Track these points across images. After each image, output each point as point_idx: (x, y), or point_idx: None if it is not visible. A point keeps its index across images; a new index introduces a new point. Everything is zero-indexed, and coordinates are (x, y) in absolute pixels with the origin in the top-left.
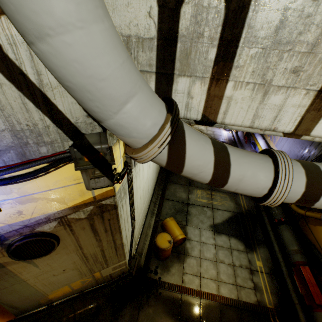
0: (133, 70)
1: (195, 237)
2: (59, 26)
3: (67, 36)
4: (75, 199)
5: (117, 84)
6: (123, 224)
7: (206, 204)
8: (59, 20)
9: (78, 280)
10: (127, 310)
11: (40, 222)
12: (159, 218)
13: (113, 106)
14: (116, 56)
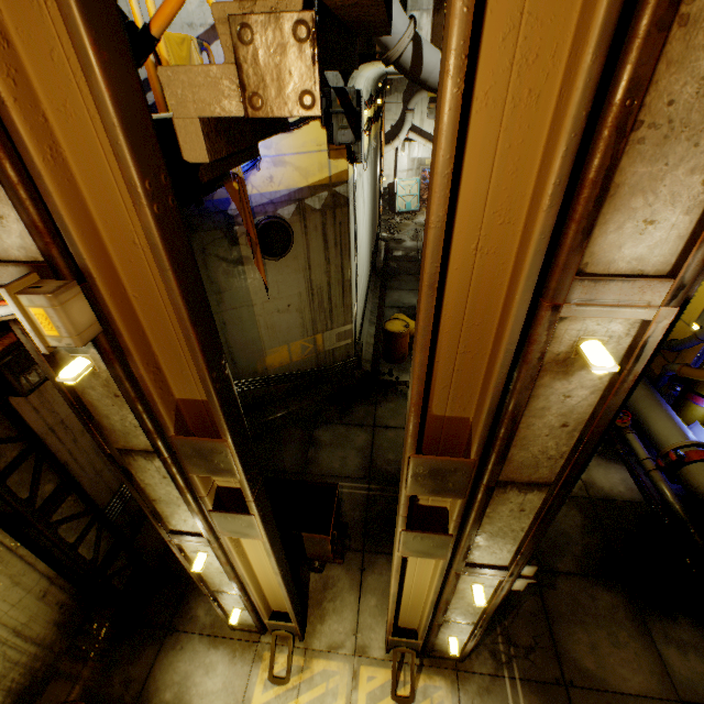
0: None
1: None
2: None
3: None
4: (314, 176)
5: None
6: (351, 245)
7: None
8: None
9: (299, 341)
10: (360, 407)
11: (283, 201)
12: (381, 326)
13: None
14: None
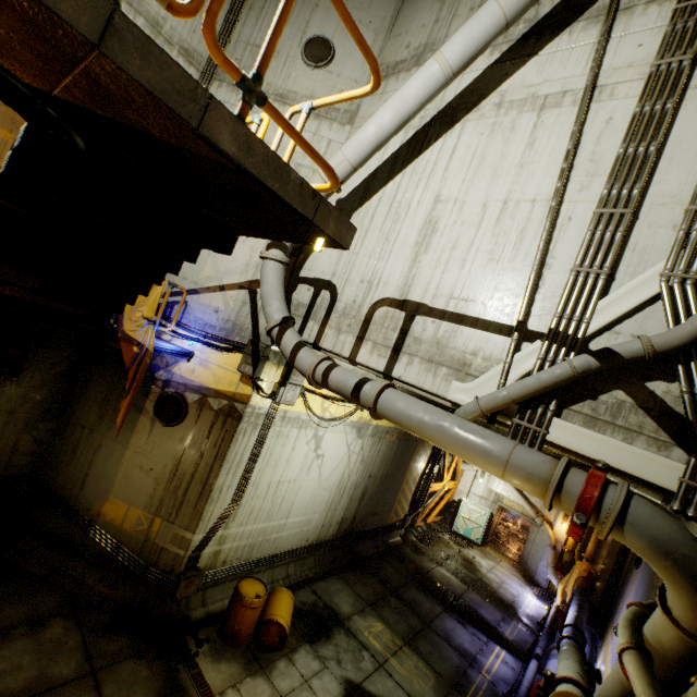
0: (281, 300)
1: (305, 667)
2: (267, 283)
3: (267, 286)
4: (224, 385)
5: (273, 300)
6: (232, 456)
7: (375, 649)
8: (268, 283)
9: (140, 509)
10: (122, 640)
11: (193, 388)
12: None
13: (269, 305)
14: (277, 294)
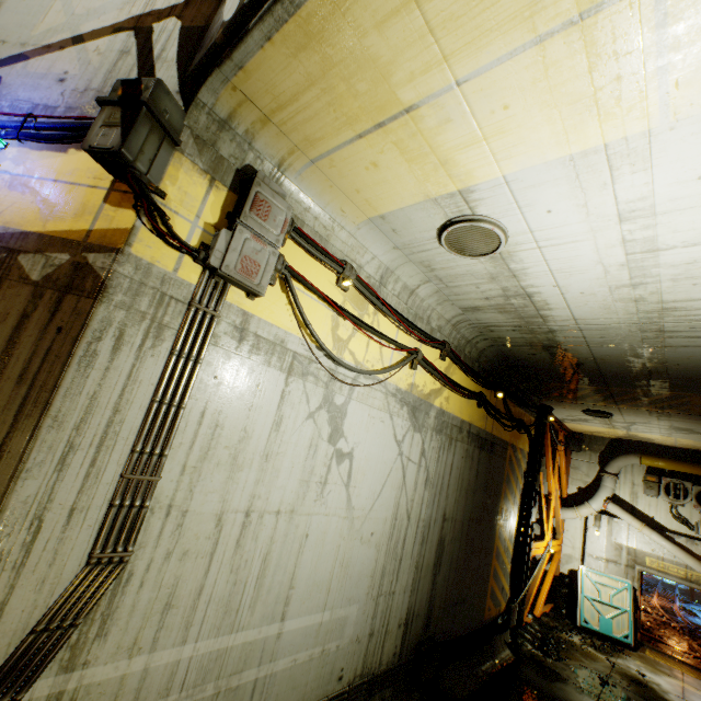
0: None
1: None
2: None
3: None
4: (63, 221)
5: None
6: (73, 405)
7: None
8: None
9: None
10: None
11: None
12: None
13: None
14: None
